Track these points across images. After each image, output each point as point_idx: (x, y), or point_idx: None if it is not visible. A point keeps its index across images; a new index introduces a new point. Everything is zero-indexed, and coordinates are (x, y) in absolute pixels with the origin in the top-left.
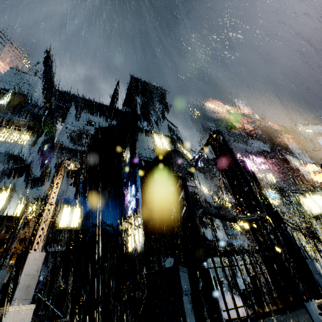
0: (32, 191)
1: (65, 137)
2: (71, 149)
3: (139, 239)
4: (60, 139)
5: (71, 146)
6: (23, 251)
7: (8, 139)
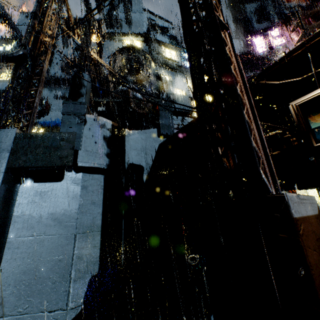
0: (40, 120)
1: (56, 69)
2: (64, 80)
3: None
4: (52, 72)
5: (62, 77)
6: None
7: (1, 78)
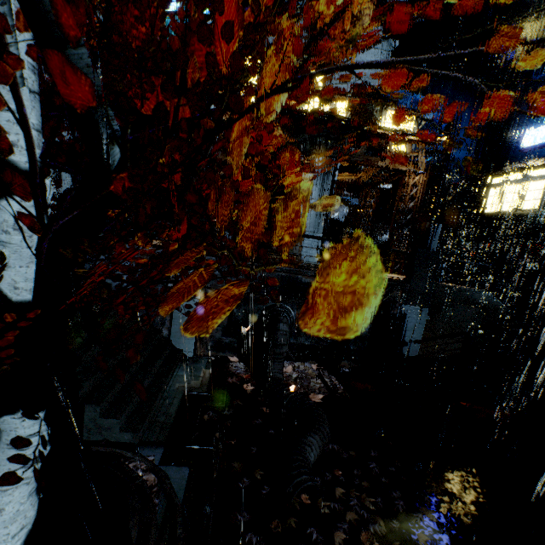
0: None
1: None
2: None
3: (541, 202)
4: None
5: None
6: (356, 182)
7: None
